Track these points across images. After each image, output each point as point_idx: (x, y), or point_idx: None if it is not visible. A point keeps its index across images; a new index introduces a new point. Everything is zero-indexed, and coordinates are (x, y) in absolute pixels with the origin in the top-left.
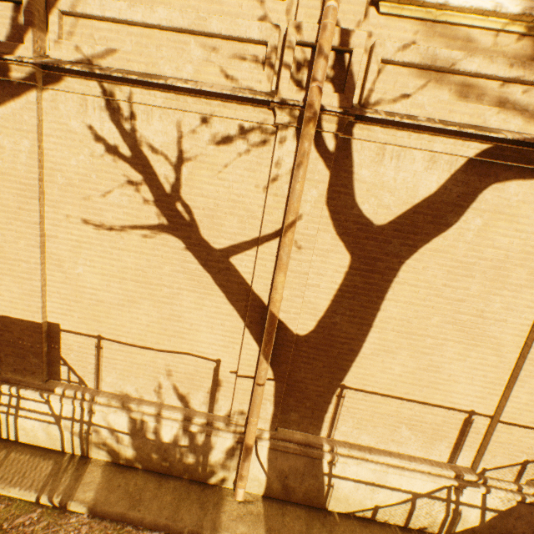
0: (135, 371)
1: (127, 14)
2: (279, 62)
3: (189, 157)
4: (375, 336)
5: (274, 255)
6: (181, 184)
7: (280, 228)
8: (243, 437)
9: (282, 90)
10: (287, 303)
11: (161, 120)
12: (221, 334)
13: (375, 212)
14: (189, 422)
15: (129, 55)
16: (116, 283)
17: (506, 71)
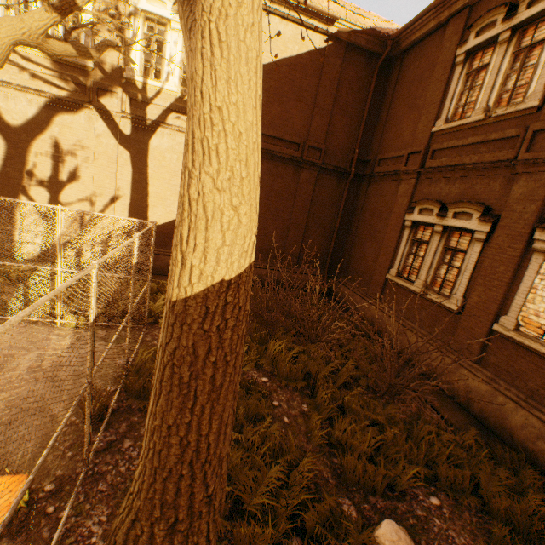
0: None
1: None
2: None
3: None
4: (29, 178)
5: None
6: None
7: None
8: None
9: None
10: None
11: None
12: None
13: (12, 122)
14: None
15: None
16: None
17: (45, 72)
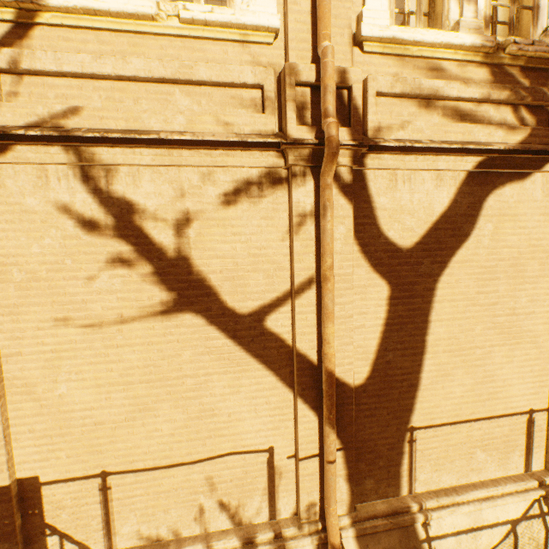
0: (163, 503)
1: (92, 67)
2: (277, 103)
3: (194, 216)
4: (430, 363)
5: (314, 305)
6: (189, 249)
7: (314, 273)
8: (323, 536)
9: (291, 130)
10: (338, 354)
11: (152, 180)
12: (268, 414)
13: (401, 236)
14: (252, 545)
15: (102, 111)
16: (119, 392)
17: (480, 93)
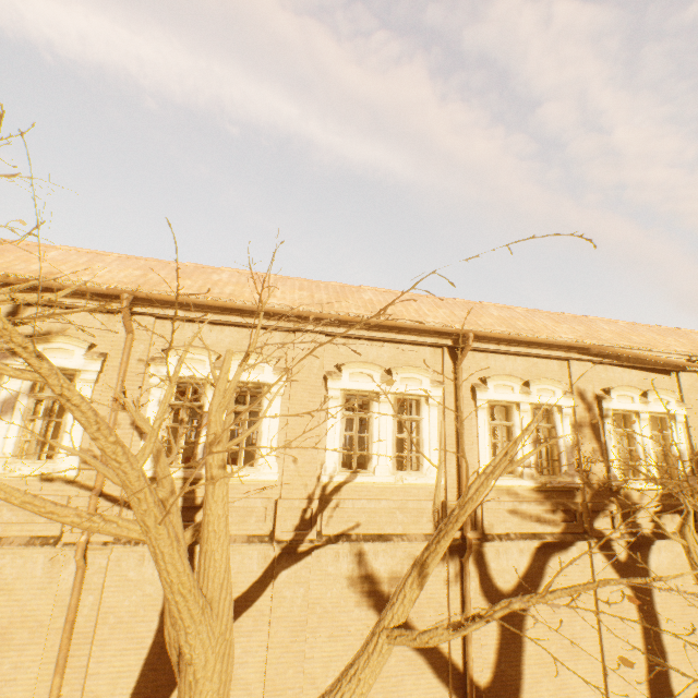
0: None
1: (366, 505)
2: (441, 514)
3: (401, 575)
4: (527, 672)
5: None
6: None
7: (460, 610)
8: None
9: None
10: (474, 664)
11: (383, 556)
12: None
13: (503, 585)
14: None
15: (368, 525)
16: None
17: (536, 507)
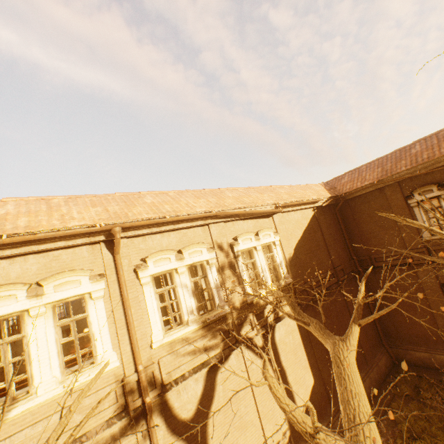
0: None
1: (31, 433)
2: (123, 391)
3: None
4: None
5: None
6: None
7: None
8: None
9: (132, 406)
10: None
11: None
12: None
13: (187, 415)
14: None
15: None
16: None
17: (202, 341)
